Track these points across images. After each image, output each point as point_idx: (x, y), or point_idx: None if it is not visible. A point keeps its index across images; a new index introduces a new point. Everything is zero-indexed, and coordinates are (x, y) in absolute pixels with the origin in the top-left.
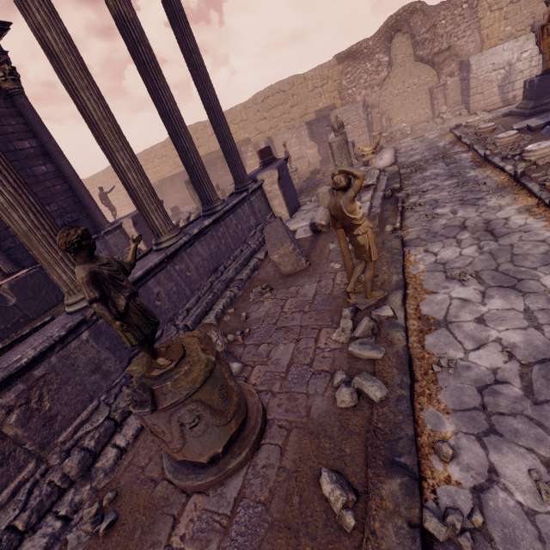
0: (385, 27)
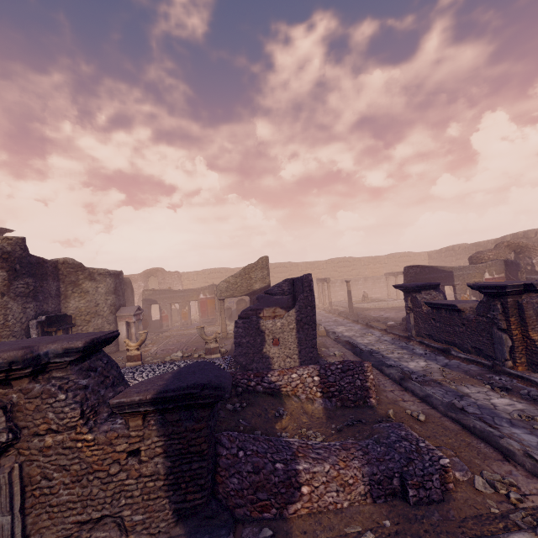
0: (144, 272)
